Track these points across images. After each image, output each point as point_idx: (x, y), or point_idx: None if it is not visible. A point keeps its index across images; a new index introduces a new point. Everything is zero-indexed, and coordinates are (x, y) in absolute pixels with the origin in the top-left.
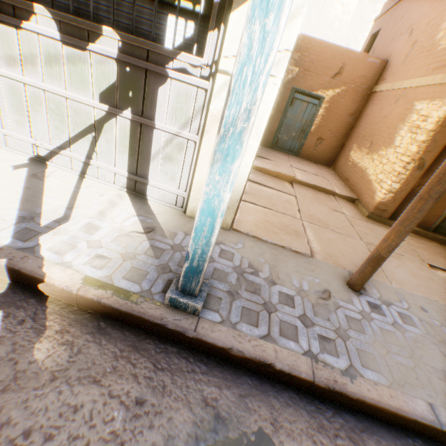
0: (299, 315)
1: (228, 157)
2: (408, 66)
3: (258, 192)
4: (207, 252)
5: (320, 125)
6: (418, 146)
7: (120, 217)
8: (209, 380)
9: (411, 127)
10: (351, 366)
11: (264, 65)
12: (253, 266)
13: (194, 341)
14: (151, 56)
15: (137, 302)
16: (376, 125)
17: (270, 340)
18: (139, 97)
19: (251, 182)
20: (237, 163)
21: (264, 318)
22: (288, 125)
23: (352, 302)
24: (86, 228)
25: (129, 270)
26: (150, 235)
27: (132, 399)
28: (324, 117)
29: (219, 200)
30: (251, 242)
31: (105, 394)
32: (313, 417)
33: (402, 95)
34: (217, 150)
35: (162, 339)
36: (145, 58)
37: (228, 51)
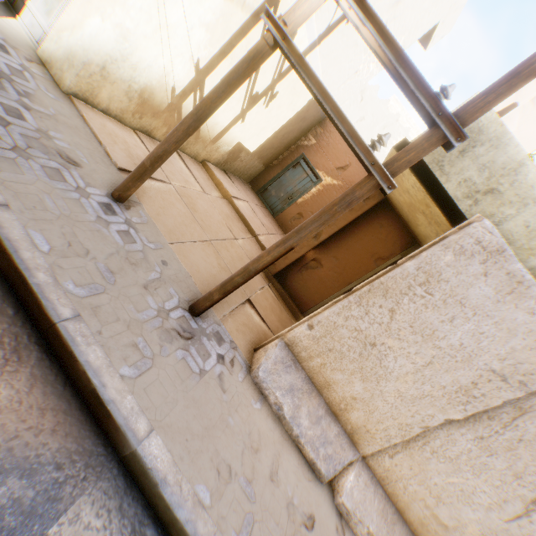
0: (3, 116)
1: None
2: None
3: None
4: None
5: (307, 202)
6: None
7: None
8: None
9: None
10: None
11: None
12: (31, 96)
13: None
14: None
15: None
16: None
17: None
18: None
19: (177, 152)
20: None
21: None
22: (282, 183)
23: (91, 186)
24: None
25: None
26: None
27: None
28: (314, 197)
29: None
30: (72, 111)
31: None
32: None
33: None
34: None
35: None
36: None
37: None
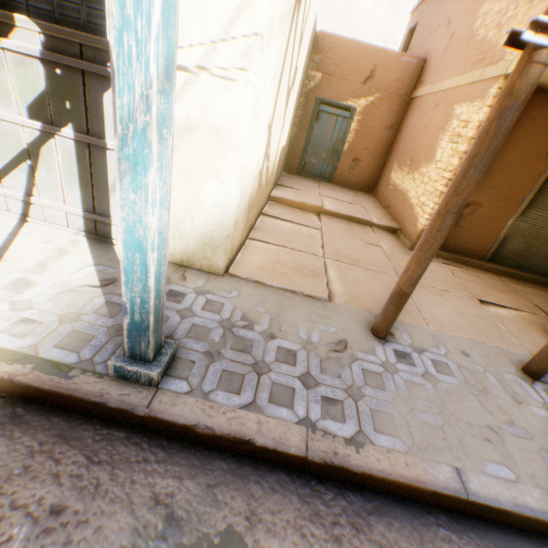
0: (300, 374)
1: (138, 166)
2: (447, 64)
3: (272, 228)
4: (148, 301)
5: (355, 143)
6: (460, 158)
7: (69, 268)
8: (166, 469)
9: (452, 136)
10: (360, 433)
11: (148, 30)
12: (247, 318)
13: (148, 420)
14: (86, 52)
15: (70, 377)
16: (417, 137)
17: (253, 409)
18: (80, 109)
19: (265, 216)
20: (151, 174)
21: (251, 381)
22: (316, 144)
23: (374, 352)
24: (15, 286)
25: (68, 335)
26: (108, 288)
27: (45, 508)
28: (358, 132)
29: (144, 227)
30: (251, 288)
31: (6, 505)
32: (307, 502)
33: (442, 99)
34: (122, 158)
35: (106, 422)
36: (80, 55)
37: (182, 39)
